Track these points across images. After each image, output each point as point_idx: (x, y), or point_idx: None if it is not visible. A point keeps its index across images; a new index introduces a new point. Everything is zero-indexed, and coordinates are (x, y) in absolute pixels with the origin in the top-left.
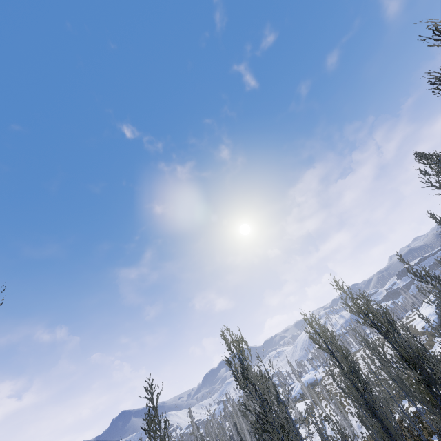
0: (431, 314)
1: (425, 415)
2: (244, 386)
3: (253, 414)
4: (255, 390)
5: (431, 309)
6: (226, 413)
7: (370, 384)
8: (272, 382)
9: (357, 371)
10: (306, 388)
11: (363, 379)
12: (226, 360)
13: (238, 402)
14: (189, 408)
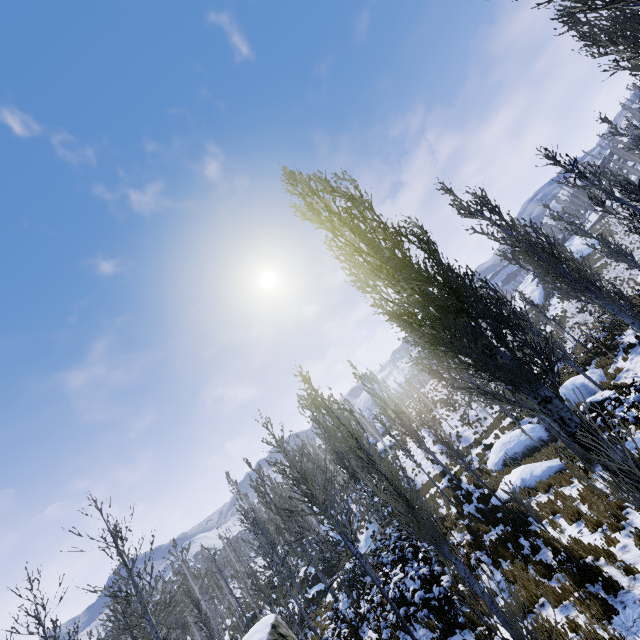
0: (535, 290)
1: (574, 354)
2: (358, 239)
3: (388, 280)
4: (386, 237)
5: (531, 287)
6: (291, 448)
7: (557, 252)
8: (416, 225)
9: (540, 229)
10: (399, 400)
11: (549, 240)
12: (307, 206)
13: (350, 273)
14: (227, 473)
